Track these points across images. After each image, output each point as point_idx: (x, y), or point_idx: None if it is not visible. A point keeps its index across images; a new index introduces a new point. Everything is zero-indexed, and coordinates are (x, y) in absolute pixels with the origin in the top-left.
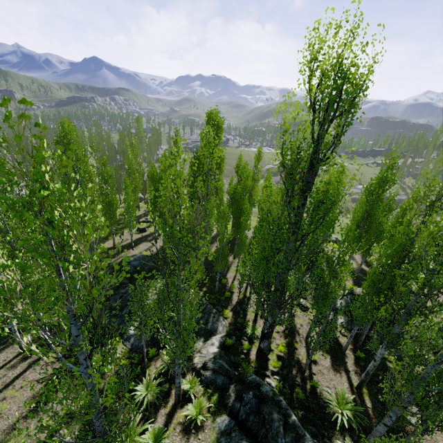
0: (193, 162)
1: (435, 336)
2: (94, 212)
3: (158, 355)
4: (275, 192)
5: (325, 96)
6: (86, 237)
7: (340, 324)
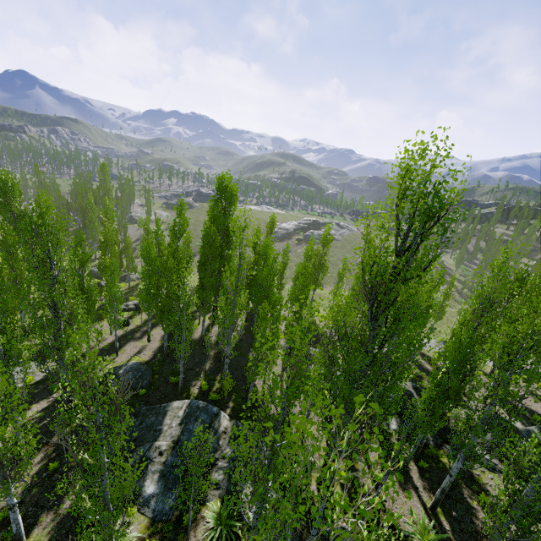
0: (207, 240)
1: (535, 459)
2: (74, 316)
3: (195, 519)
4: (297, 270)
5: (417, 215)
6: (297, 475)
7: (394, 428)
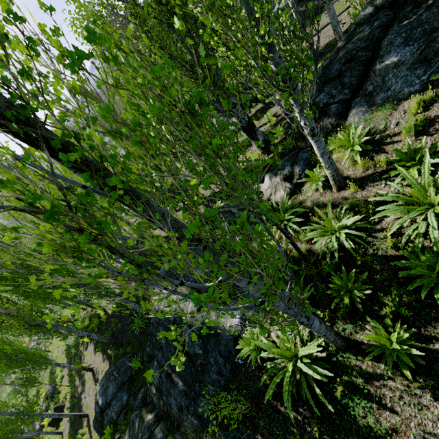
0: None
1: None
2: None
3: None
4: None
5: None
6: None
7: None
